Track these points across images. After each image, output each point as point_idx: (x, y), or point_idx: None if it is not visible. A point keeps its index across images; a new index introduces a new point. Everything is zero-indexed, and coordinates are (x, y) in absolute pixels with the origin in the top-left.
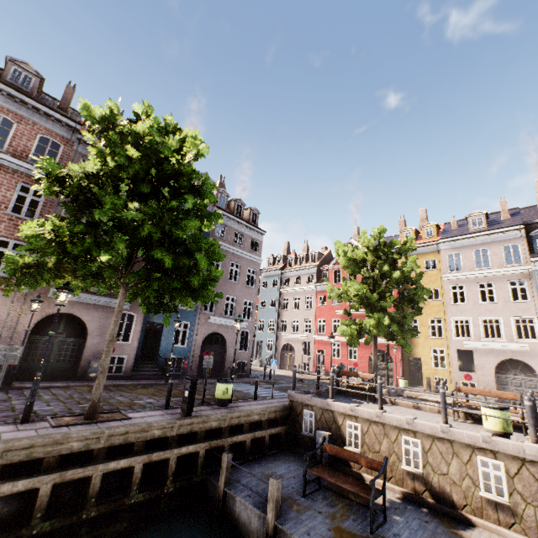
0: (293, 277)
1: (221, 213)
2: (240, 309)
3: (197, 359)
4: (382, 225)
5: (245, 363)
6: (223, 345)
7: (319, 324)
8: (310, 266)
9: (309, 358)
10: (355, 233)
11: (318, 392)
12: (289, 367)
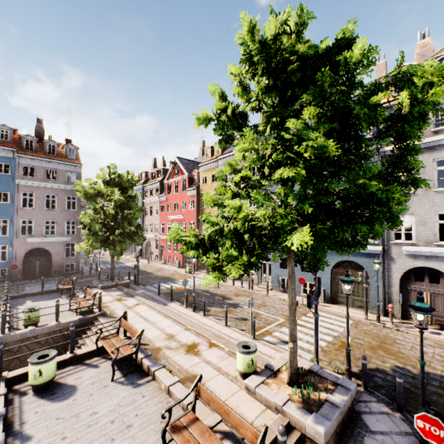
0: (149, 190)
1: (25, 157)
2: (63, 228)
3: (22, 268)
4: (111, 163)
5: (75, 265)
6: (49, 256)
7: (162, 226)
8: (156, 181)
9: (152, 252)
10: (201, 146)
11: (39, 292)
12: (150, 258)
